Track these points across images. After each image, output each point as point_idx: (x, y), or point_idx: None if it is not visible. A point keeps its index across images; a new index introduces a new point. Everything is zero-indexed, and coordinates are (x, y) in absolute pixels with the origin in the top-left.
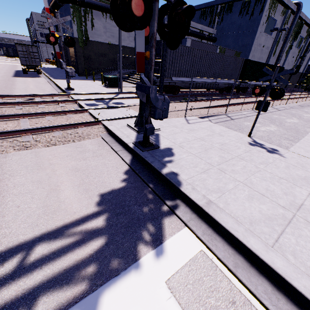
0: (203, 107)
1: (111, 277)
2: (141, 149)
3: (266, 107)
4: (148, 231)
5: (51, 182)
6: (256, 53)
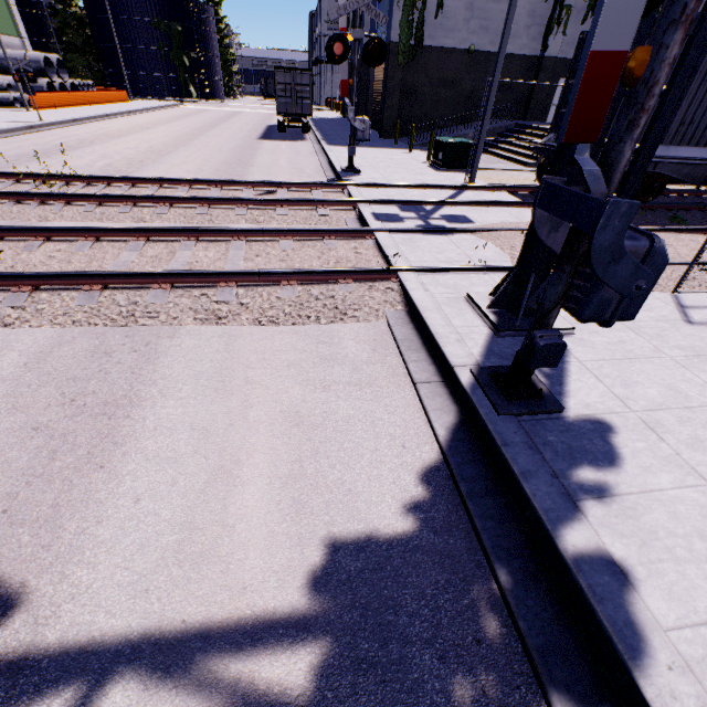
0: None
1: None
2: (496, 404)
3: None
4: None
5: (227, 444)
6: None
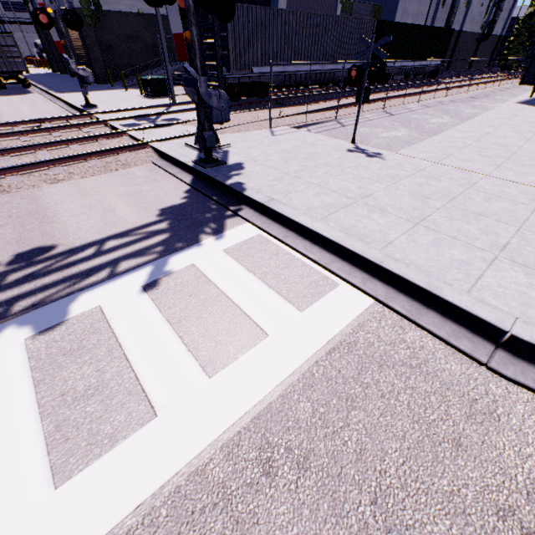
0: (301, 112)
1: (176, 251)
2: (203, 166)
3: (367, 96)
4: (210, 228)
5: (103, 205)
6: (411, 5)
